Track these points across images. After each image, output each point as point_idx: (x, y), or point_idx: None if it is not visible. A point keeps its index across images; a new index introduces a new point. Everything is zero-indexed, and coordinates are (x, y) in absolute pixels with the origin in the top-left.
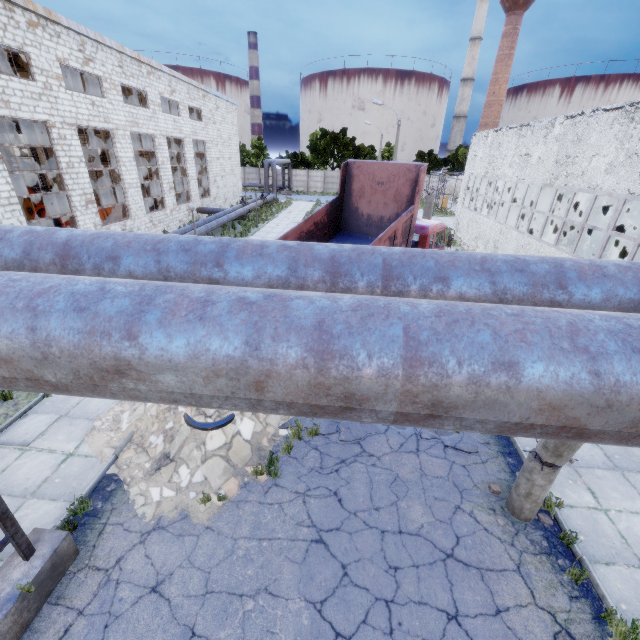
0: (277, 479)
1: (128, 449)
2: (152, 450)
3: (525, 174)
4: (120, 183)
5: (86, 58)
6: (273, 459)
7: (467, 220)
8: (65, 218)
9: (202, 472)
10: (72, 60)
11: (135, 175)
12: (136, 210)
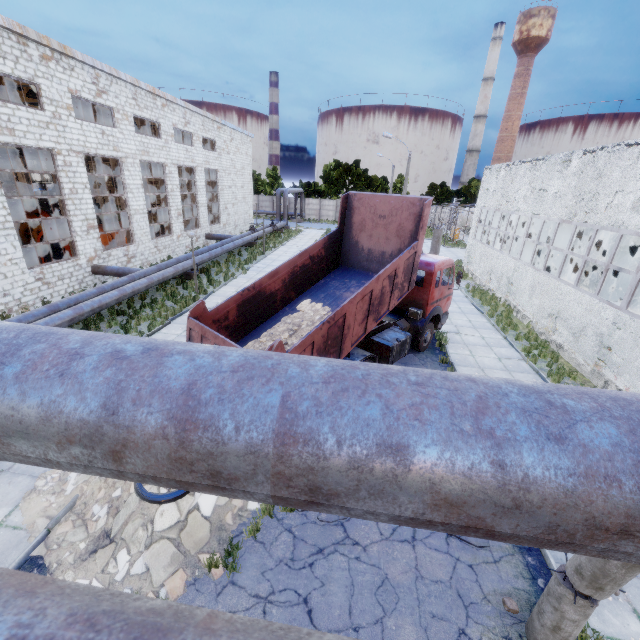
0: (235, 574)
1: (65, 521)
2: (93, 524)
3: (540, 209)
4: (126, 209)
5: (99, 90)
6: (233, 546)
7: (479, 253)
8: (68, 242)
9: (144, 560)
10: (84, 92)
11: (142, 201)
12: (141, 236)
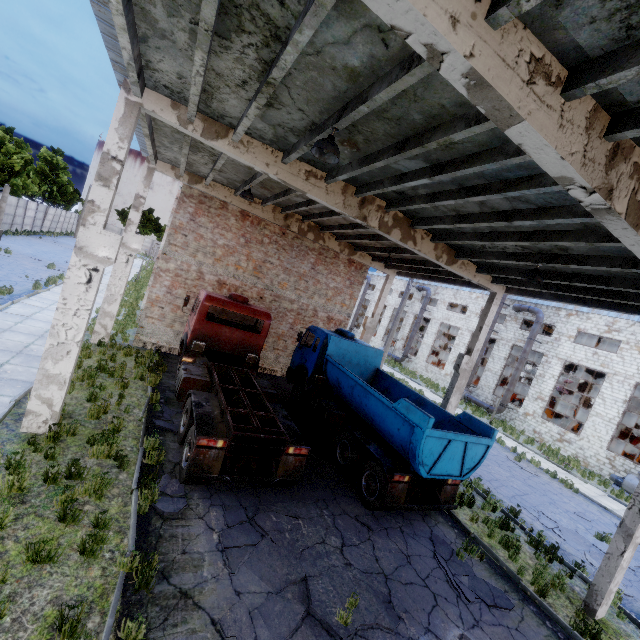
0: None
1: None
2: None
3: None
4: None
5: None
6: None
7: None
8: None
9: None
10: None
11: None
12: None
